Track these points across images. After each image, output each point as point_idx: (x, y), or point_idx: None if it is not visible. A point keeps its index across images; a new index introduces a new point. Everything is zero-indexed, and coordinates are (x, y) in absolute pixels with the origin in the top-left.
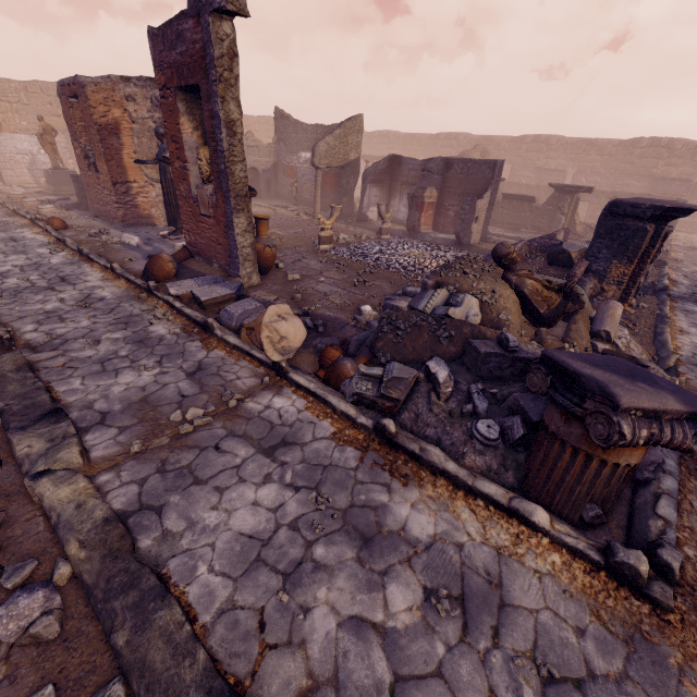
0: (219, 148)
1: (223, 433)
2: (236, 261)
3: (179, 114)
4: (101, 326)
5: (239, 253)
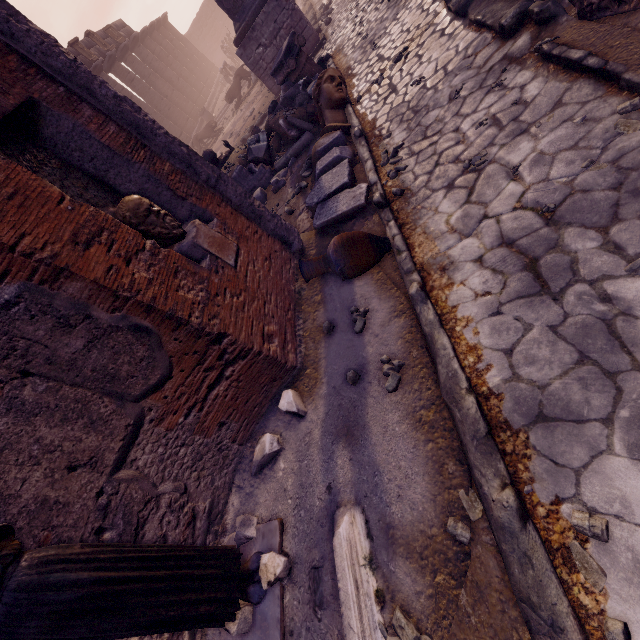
0: (162, 132)
1: (391, 56)
2: (285, 225)
3: (42, 181)
4: (449, 126)
5: (275, 215)
